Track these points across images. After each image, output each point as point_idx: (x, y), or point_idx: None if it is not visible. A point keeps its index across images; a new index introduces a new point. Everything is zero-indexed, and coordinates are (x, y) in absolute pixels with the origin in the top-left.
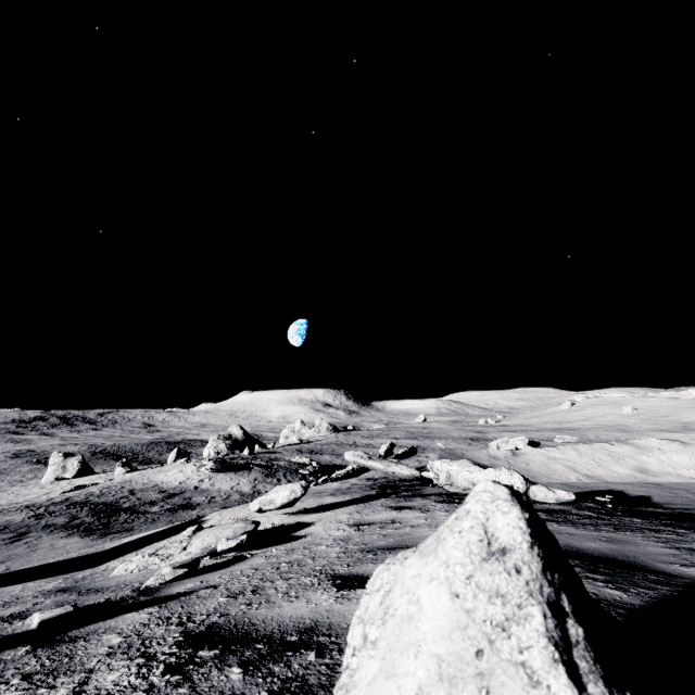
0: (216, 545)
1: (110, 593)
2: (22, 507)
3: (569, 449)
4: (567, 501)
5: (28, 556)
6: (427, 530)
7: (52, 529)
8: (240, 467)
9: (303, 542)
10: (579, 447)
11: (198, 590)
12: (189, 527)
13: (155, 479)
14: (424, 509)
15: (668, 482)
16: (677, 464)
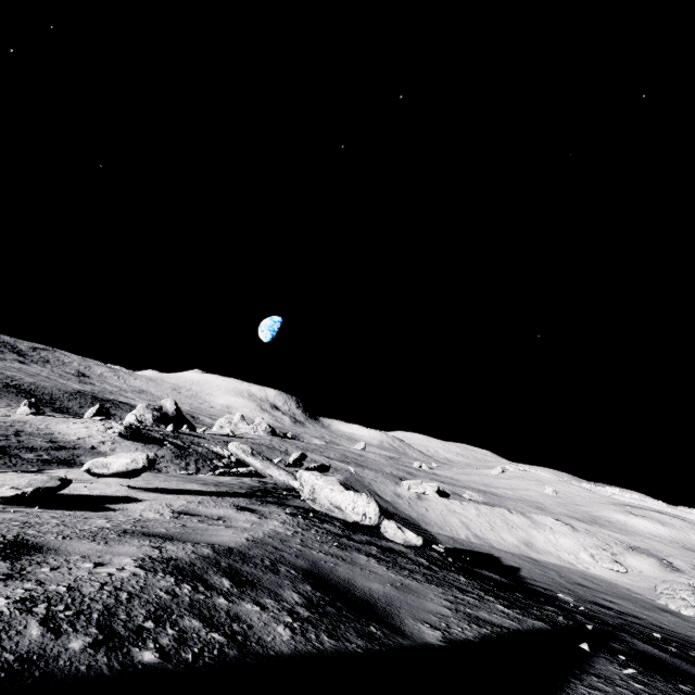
0: None
1: None
2: None
3: (471, 506)
4: (415, 545)
5: None
6: (230, 531)
7: None
8: (153, 440)
9: (102, 514)
10: (481, 507)
11: None
12: None
13: (54, 427)
14: (264, 516)
15: (547, 561)
16: (561, 546)
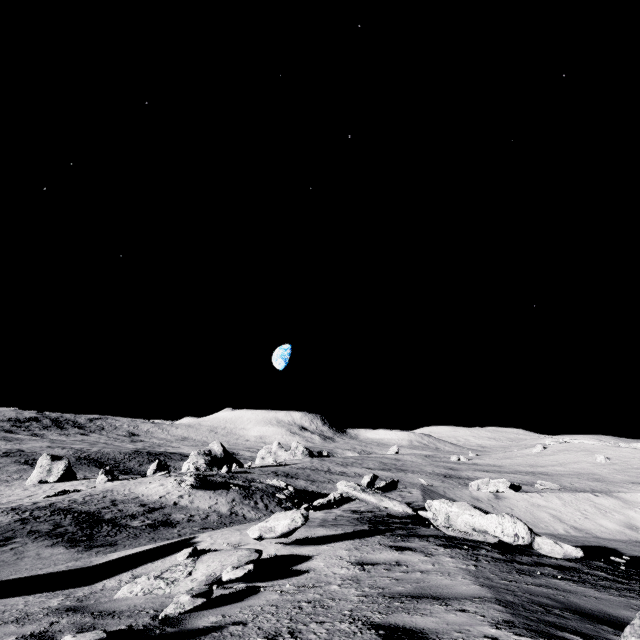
0: (221, 573)
1: (127, 619)
2: (8, 509)
3: (553, 496)
4: (574, 557)
5: (16, 564)
6: (442, 578)
7: (37, 536)
8: (219, 485)
9: (308, 578)
10: (563, 496)
11: (226, 625)
12: (181, 548)
13: (136, 491)
14: (426, 552)
15: None
16: None
